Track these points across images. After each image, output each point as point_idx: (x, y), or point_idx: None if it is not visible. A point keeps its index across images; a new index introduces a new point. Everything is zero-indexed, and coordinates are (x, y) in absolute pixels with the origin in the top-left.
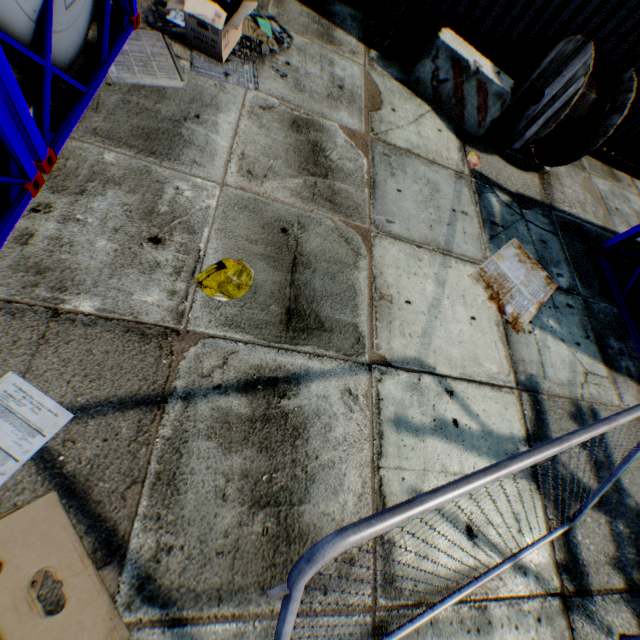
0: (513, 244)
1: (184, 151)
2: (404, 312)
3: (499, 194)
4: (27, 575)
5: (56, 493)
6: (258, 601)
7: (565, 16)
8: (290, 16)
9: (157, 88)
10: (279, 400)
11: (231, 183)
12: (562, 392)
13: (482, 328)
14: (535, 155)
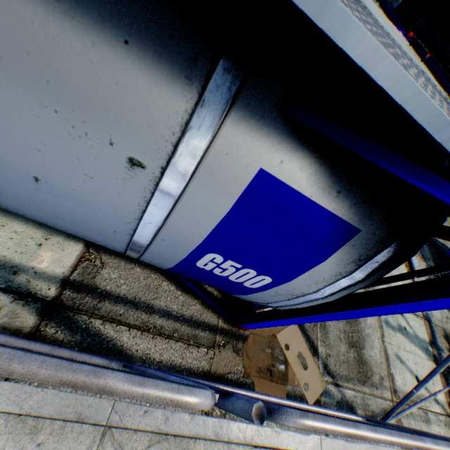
0: None
1: None
2: None
3: None
4: (295, 352)
5: None
6: (357, 385)
7: None
8: None
9: None
10: None
11: None
12: (438, 324)
13: None
14: None
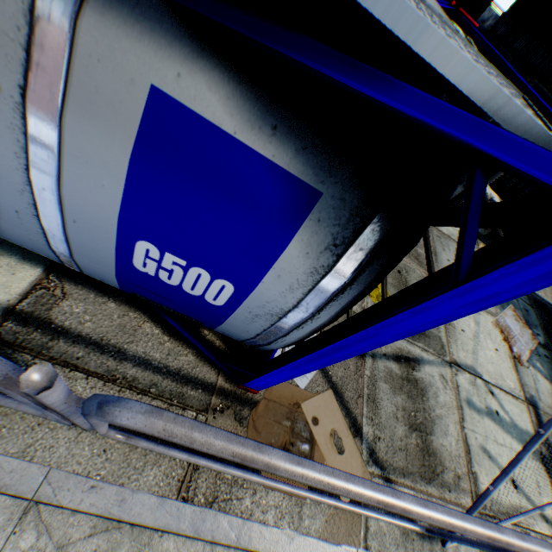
0: (510, 308)
1: None
2: (461, 336)
3: None
4: (327, 430)
5: (330, 391)
6: (420, 483)
7: None
8: None
9: None
10: (412, 371)
11: None
12: (549, 412)
13: (501, 357)
14: None
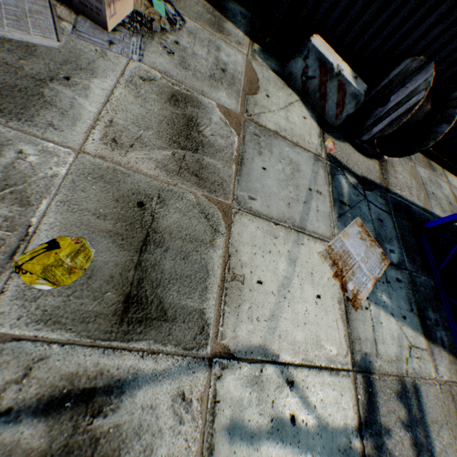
0: (357, 222)
1: (41, 112)
2: (254, 293)
3: (348, 176)
4: None
5: None
6: None
7: (411, 39)
8: (187, 3)
9: (27, 44)
10: (91, 419)
11: (90, 150)
12: (391, 369)
13: (326, 306)
14: (377, 145)
